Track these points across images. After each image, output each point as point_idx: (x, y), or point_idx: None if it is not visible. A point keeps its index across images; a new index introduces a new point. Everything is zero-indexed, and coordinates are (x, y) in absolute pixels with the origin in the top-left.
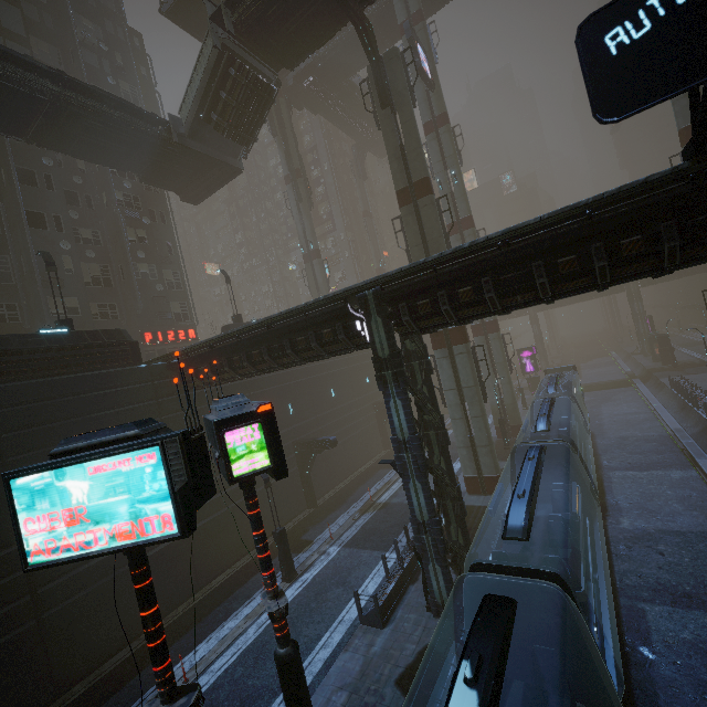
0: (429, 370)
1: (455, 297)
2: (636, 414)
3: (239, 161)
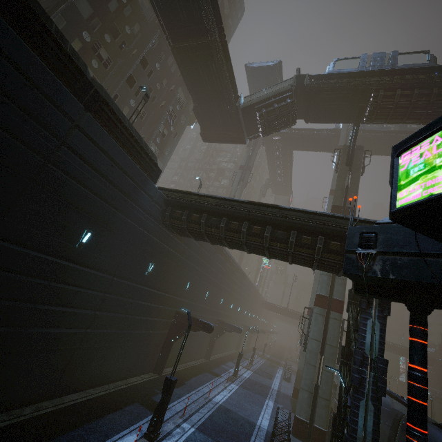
0: None
1: None
2: None
3: (247, 138)
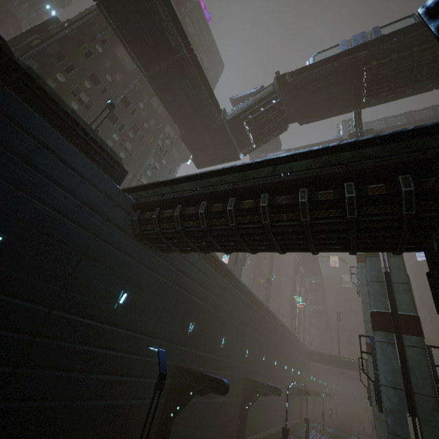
0: None
1: None
2: None
3: (241, 154)
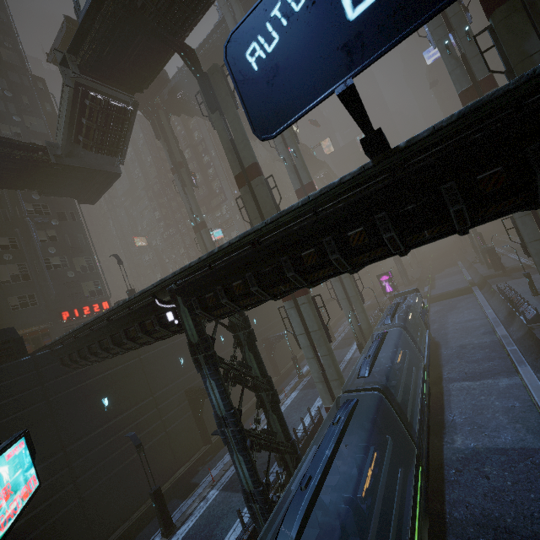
0: (251, 339)
1: (231, 290)
2: (474, 321)
3: (117, 167)
